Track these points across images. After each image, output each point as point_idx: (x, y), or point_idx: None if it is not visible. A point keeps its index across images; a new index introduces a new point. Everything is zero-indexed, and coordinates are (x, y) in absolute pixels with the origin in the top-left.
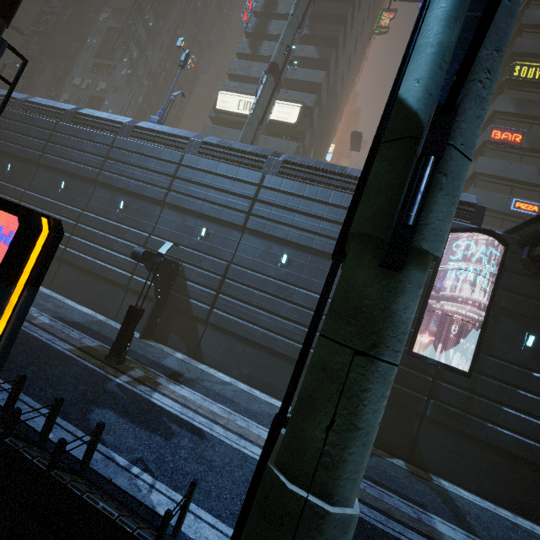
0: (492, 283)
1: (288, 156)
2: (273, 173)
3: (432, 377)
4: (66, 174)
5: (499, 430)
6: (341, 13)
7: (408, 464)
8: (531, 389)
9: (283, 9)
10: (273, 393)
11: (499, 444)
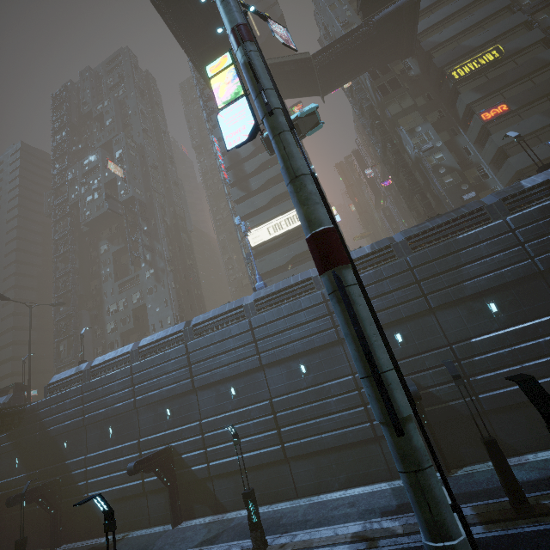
0: None
1: (403, 233)
2: (408, 253)
3: None
4: (227, 380)
5: None
6: None
7: None
8: None
9: (246, 153)
10: None
11: None
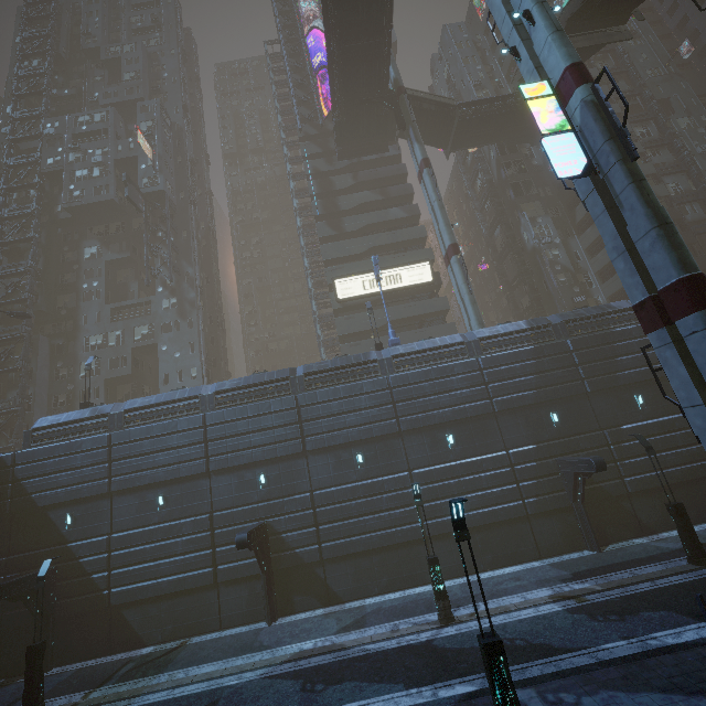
0: None
1: (560, 316)
2: (566, 336)
3: None
4: (352, 445)
5: None
6: (401, 173)
7: None
8: None
9: (342, 184)
10: None
11: None
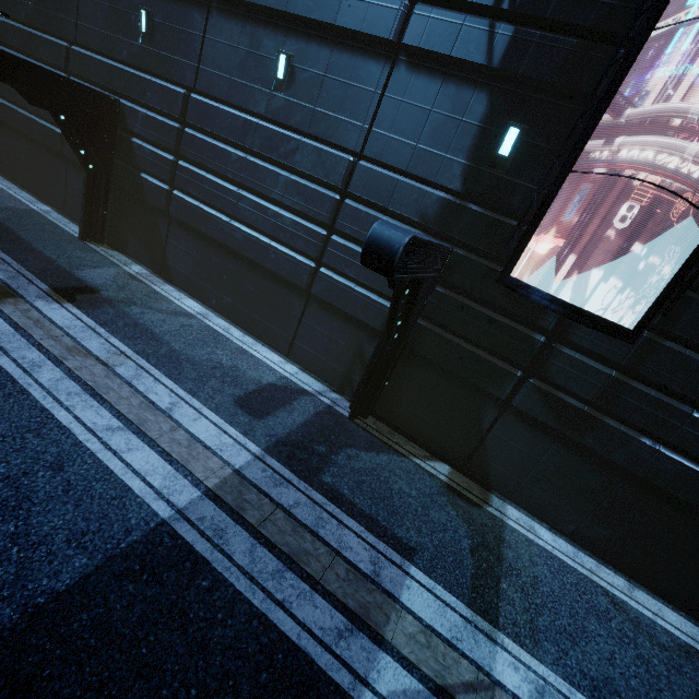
0: None
1: None
2: None
3: (547, 336)
4: None
5: (665, 454)
6: None
7: (458, 473)
8: None
9: None
10: (265, 338)
11: (653, 477)
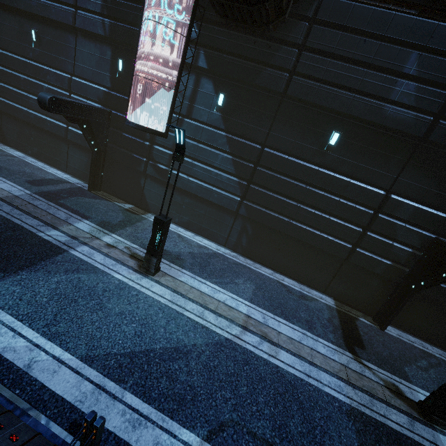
0: (183, 36)
1: None
2: None
3: (151, 143)
4: None
5: (191, 180)
6: None
7: (136, 208)
8: (215, 145)
9: None
10: (55, 165)
11: (190, 190)
